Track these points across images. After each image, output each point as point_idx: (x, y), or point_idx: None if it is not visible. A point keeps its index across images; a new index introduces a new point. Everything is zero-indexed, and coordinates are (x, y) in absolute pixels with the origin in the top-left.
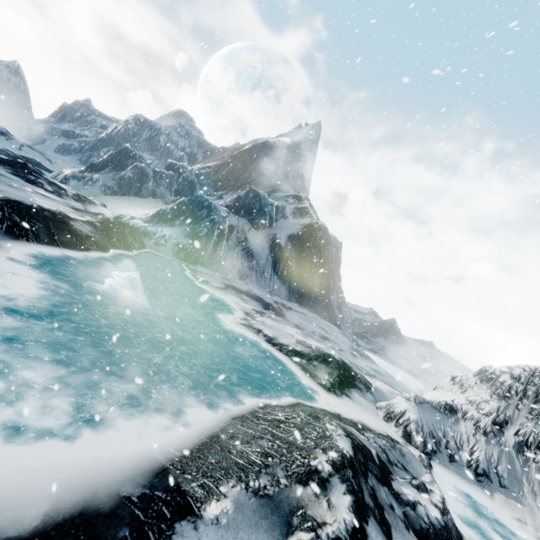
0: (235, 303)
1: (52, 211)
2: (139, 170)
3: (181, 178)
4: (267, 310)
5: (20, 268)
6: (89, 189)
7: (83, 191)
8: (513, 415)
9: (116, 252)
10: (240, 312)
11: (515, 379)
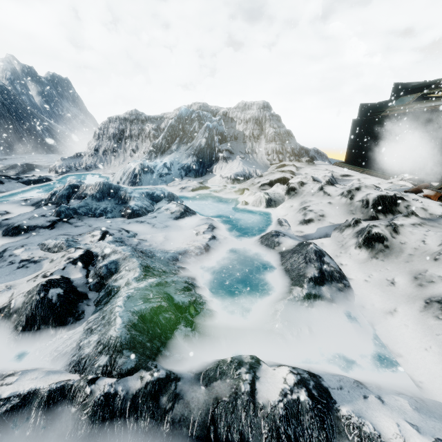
0: None
1: None
2: None
3: None
4: None
5: None
6: None
7: None
8: (102, 144)
9: None
10: None
11: (100, 129)
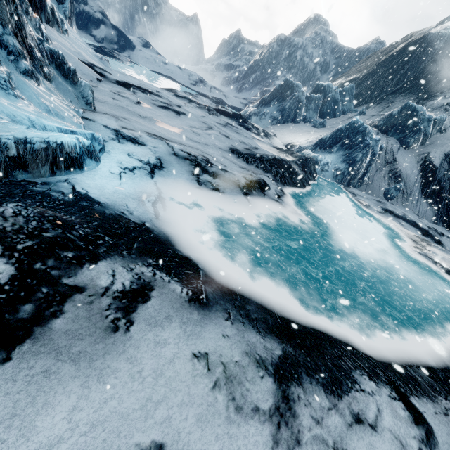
0: (398, 228)
1: (284, 160)
2: (296, 99)
3: (326, 99)
4: (424, 236)
5: (301, 209)
6: (263, 122)
7: (260, 124)
8: None
9: (311, 184)
10: (407, 239)
11: None
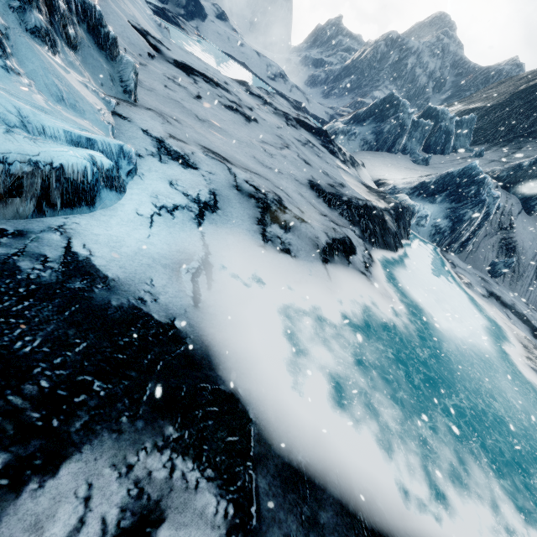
0: (505, 324)
1: (377, 208)
2: (399, 122)
3: (437, 128)
4: (536, 339)
5: (392, 286)
6: (351, 144)
7: (347, 146)
8: None
9: (403, 243)
10: (516, 342)
11: None
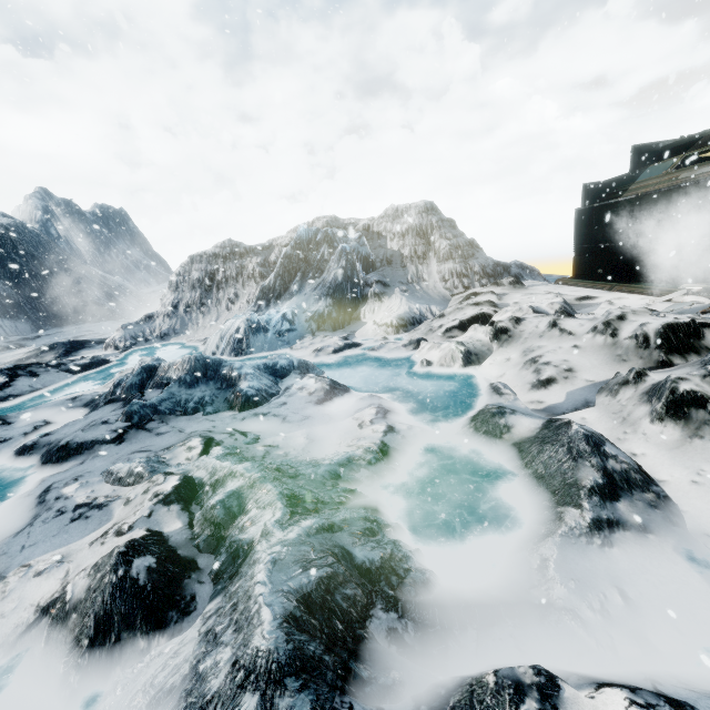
0: None
1: None
2: None
3: None
4: None
5: None
6: None
7: None
8: (183, 296)
9: None
10: None
11: (178, 275)
